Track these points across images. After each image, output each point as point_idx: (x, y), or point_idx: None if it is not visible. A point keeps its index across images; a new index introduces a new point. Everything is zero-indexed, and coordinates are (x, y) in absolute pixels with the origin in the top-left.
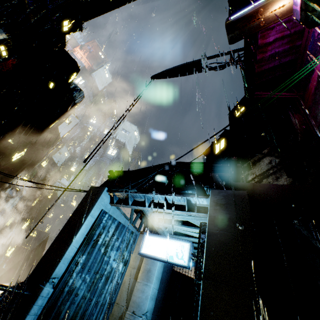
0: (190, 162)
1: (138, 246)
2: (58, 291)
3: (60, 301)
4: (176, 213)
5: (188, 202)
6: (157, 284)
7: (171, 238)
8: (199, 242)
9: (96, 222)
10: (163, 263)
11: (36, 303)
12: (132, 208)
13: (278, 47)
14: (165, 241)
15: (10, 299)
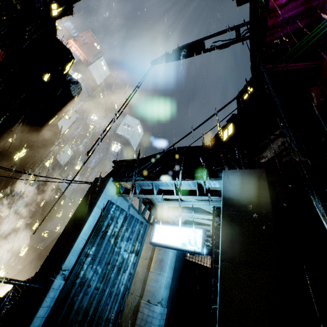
0: (199, 146)
1: (148, 237)
2: (69, 283)
3: (73, 292)
4: (187, 198)
5: (199, 186)
6: (170, 273)
7: (183, 226)
8: (213, 225)
9: (104, 213)
10: (175, 253)
11: (48, 296)
12: (140, 199)
13: (292, 10)
14: (177, 229)
15: (22, 293)
